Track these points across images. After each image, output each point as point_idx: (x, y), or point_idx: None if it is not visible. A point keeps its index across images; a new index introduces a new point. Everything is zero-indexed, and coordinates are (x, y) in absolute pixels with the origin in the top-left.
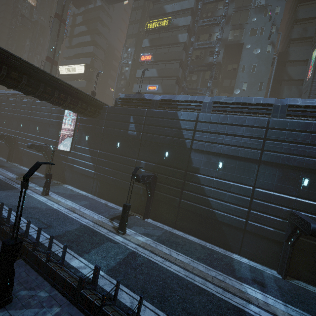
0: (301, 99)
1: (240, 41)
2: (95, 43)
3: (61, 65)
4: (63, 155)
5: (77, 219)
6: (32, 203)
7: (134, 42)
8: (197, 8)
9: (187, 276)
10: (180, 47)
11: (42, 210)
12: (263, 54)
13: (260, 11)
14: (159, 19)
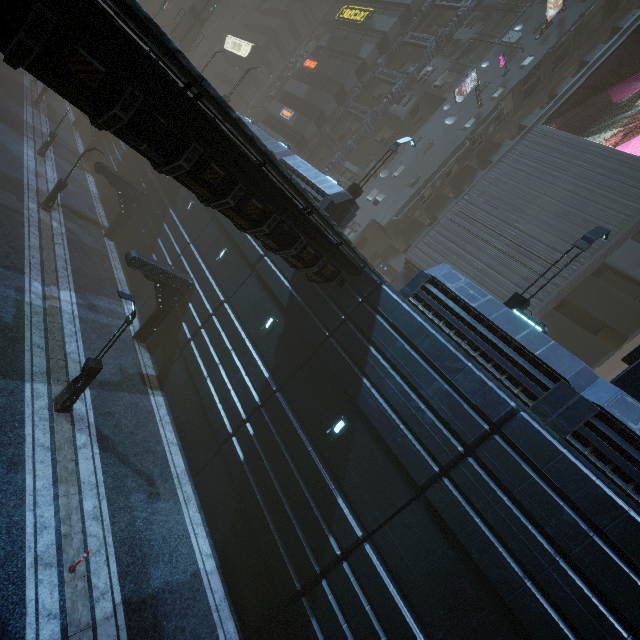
0: (301, 161)
1: (444, 94)
2: (289, 18)
3: (232, 35)
4: (111, 139)
5: (26, 177)
6: (9, 144)
7: (323, 34)
8: (419, 10)
9: (30, 246)
10: (356, 66)
11: (7, 151)
12: (456, 129)
13: (505, 53)
14: (365, 7)
